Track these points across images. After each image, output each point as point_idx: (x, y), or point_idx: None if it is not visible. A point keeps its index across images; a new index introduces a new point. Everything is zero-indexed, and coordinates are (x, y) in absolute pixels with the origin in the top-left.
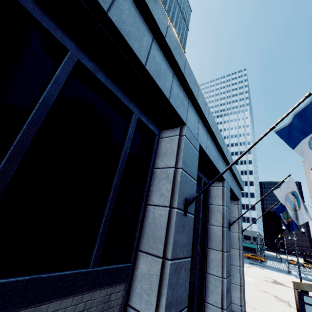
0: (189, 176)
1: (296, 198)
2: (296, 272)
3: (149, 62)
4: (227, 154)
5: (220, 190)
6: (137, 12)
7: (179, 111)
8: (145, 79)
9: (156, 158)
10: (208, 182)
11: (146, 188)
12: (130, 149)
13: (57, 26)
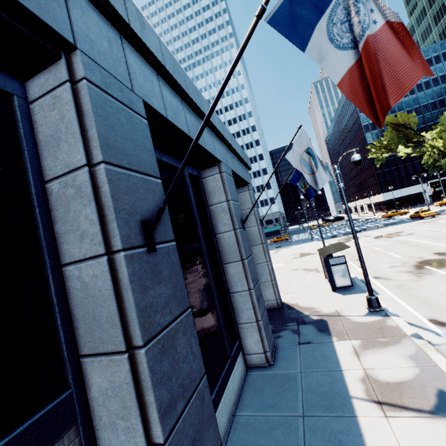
0: (136, 175)
1: (312, 156)
2: (318, 236)
3: None
4: (212, 117)
5: (218, 180)
6: None
7: None
8: None
9: (41, 157)
10: (197, 173)
11: (40, 234)
12: None
13: None
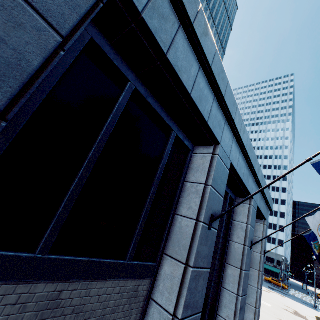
0: (217, 193)
1: None
2: None
3: (194, 90)
4: (258, 172)
5: (246, 208)
6: (189, 46)
7: (215, 132)
8: (188, 104)
9: (188, 172)
10: (234, 197)
11: (175, 199)
12: (166, 163)
13: (124, 62)
